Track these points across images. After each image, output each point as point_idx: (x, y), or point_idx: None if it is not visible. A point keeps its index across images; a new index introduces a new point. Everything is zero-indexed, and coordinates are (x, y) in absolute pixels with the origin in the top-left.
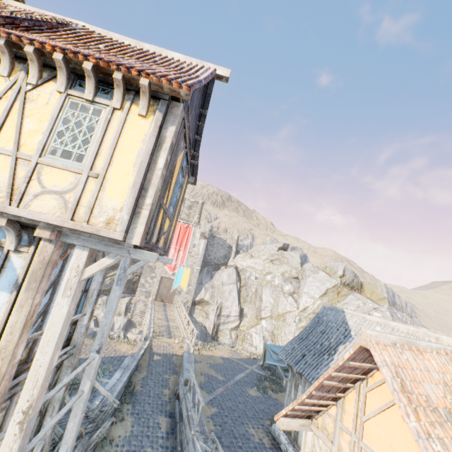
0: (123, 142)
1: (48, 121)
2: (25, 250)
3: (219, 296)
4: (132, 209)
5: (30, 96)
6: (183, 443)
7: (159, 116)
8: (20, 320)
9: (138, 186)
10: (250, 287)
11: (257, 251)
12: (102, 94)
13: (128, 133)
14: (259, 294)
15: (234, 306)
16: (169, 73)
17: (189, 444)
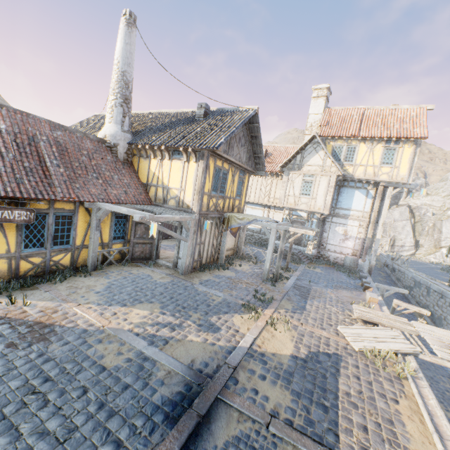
0: (403, 156)
1: (380, 155)
2: (373, 189)
3: (392, 230)
4: (408, 175)
5: (373, 149)
6: (398, 277)
7: (414, 146)
8: (377, 204)
9: (410, 168)
10: (426, 222)
11: (434, 189)
12: (394, 144)
13: (404, 154)
14: (437, 228)
15: (407, 239)
16: (416, 131)
17: (405, 272)
